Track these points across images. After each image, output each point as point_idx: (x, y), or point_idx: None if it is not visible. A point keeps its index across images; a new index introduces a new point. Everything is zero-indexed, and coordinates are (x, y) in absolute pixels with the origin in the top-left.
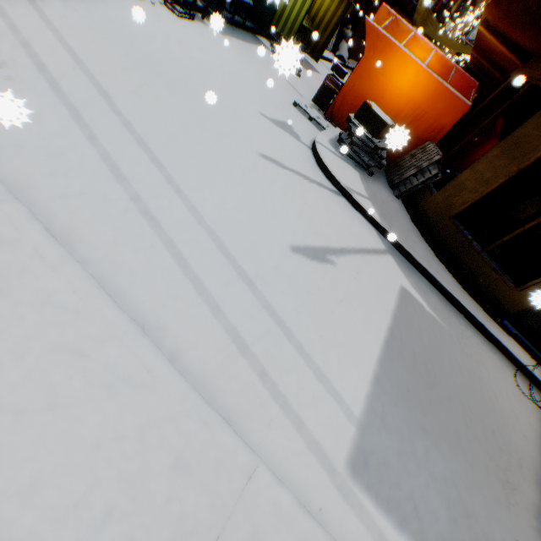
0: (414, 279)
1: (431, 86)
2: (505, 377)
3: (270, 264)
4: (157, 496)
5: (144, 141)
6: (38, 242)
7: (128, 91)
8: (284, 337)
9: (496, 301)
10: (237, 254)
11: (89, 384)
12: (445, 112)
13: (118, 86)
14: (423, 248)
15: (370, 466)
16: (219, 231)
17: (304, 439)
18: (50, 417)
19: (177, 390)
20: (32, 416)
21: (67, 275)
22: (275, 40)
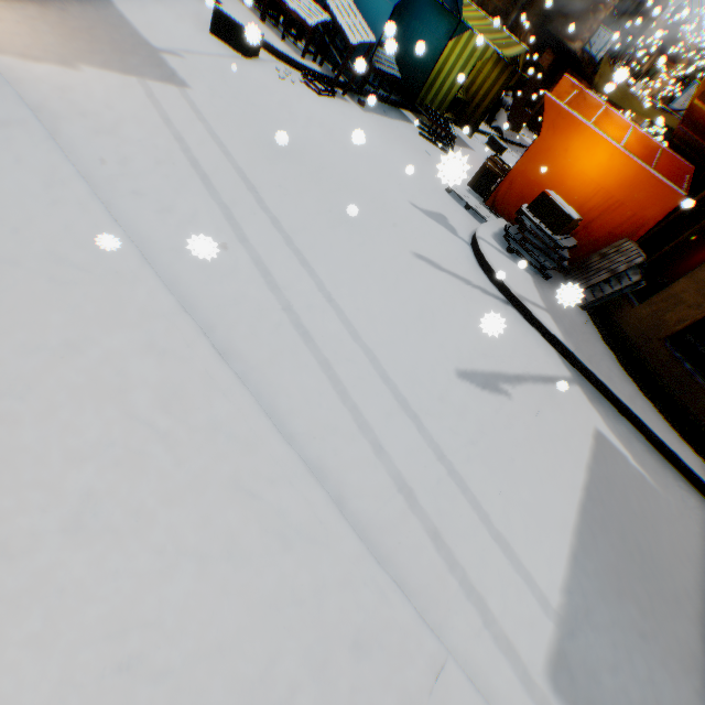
0: (611, 420)
1: (629, 171)
2: None
3: (435, 392)
4: (340, 682)
5: (293, 241)
6: (207, 361)
7: (274, 184)
8: (457, 490)
9: None
10: (397, 379)
11: (263, 531)
12: (648, 202)
13: (265, 179)
14: (621, 377)
15: (576, 680)
16: (376, 349)
17: (491, 630)
18: (229, 567)
19: (352, 549)
20: (213, 564)
21: (235, 400)
22: (423, 113)
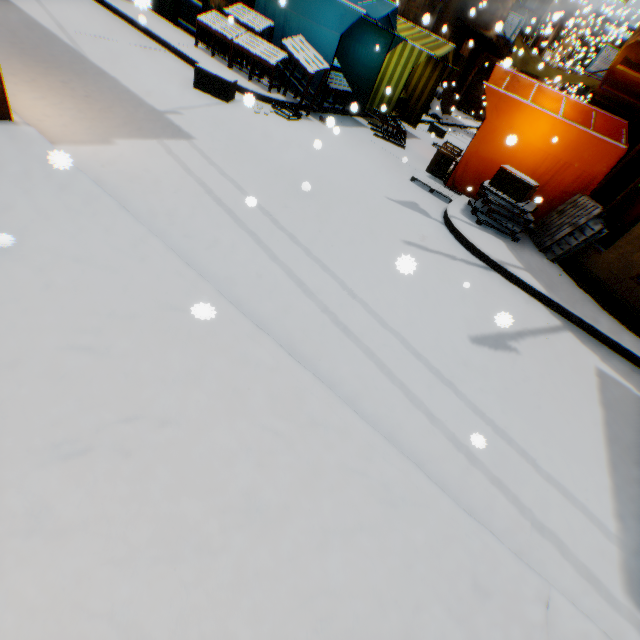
0: (606, 357)
1: (571, 136)
2: None
3: (459, 360)
4: (476, 620)
5: (311, 251)
6: (290, 367)
7: (281, 205)
8: (503, 442)
9: None
10: (427, 354)
11: (378, 503)
12: (593, 159)
13: (273, 202)
14: (603, 317)
15: None
16: (402, 331)
17: (568, 560)
18: (364, 536)
19: (447, 507)
20: (351, 536)
21: (320, 396)
22: (372, 116)
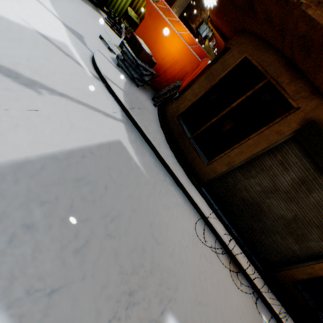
0: (137, 143)
1: (181, 46)
2: (188, 221)
3: None
4: None
5: None
6: None
7: None
8: None
9: (197, 172)
10: None
11: None
12: (188, 63)
13: None
14: (156, 131)
15: None
16: None
17: None
18: None
19: None
20: None
21: None
22: None
